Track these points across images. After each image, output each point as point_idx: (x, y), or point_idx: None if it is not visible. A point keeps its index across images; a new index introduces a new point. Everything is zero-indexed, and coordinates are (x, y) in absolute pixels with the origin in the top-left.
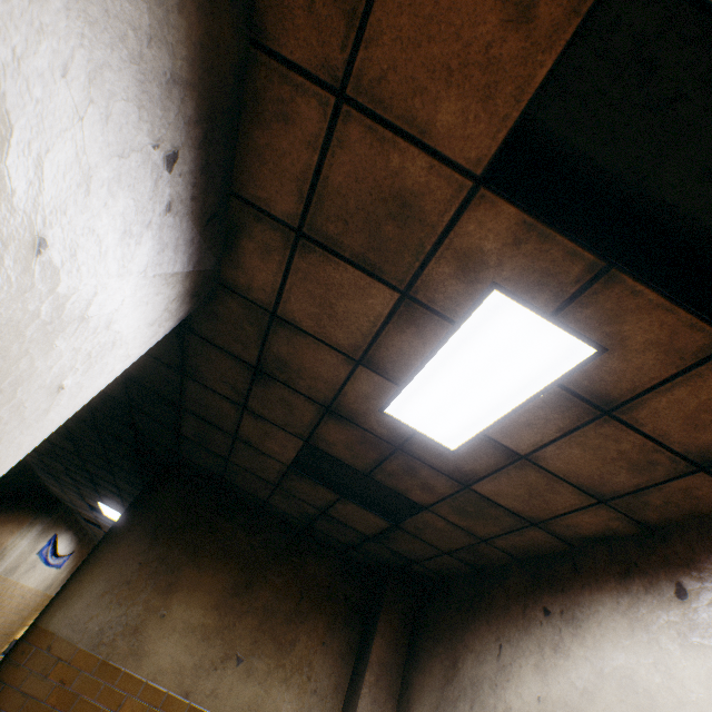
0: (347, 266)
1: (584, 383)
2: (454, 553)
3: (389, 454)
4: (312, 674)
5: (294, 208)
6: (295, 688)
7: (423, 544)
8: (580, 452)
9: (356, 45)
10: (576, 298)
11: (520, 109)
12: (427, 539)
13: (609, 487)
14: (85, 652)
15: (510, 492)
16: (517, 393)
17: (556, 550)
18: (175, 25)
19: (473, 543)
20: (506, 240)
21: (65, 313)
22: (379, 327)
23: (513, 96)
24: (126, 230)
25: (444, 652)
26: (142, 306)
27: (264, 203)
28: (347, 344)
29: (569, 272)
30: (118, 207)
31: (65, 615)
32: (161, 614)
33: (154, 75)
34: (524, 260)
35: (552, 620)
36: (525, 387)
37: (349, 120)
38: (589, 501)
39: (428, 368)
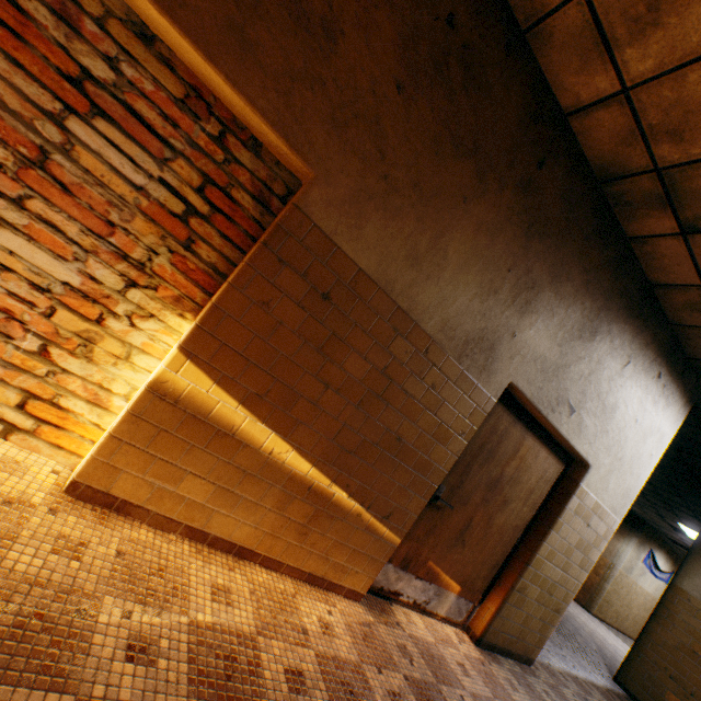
0: None
1: None
2: None
3: None
4: None
5: None
6: None
7: None
8: None
9: None
10: None
11: None
12: None
13: None
14: None
15: None
16: None
17: None
18: (647, 354)
19: None
20: None
21: (645, 433)
22: None
23: None
24: (653, 402)
25: None
26: (667, 418)
27: None
28: None
29: None
30: (648, 399)
31: (688, 583)
32: None
33: (646, 367)
34: None
35: None
36: None
37: None
38: None
39: None
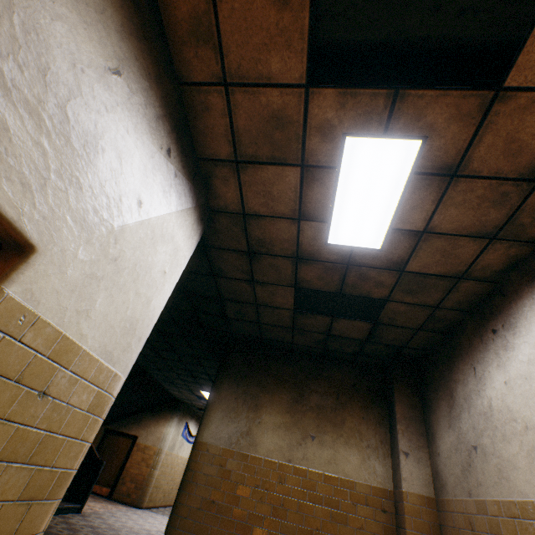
0: (267, 166)
1: (428, 164)
2: (423, 327)
3: (345, 271)
4: (362, 437)
5: (229, 151)
6: (354, 446)
7: (400, 330)
8: (455, 210)
9: (222, 59)
10: (391, 117)
11: (306, 42)
12: (400, 324)
13: (489, 226)
14: (225, 449)
15: (430, 261)
16: (394, 191)
17: (487, 291)
18: (151, 95)
19: (430, 313)
20: (336, 108)
21: (155, 233)
22: (299, 192)
23: (300, 39)
24: (164, 190)
25: (443, 393)
26: (182, 228)
27: (214, 156)
28: (288, 211)
29: (378, 105)
30: (158, 180)
31: (208, 433)
32: (258, 422)
33: (151, 119)
34: (352, 113)
35: (498, 334)
36: (396, 185)
37: (234, 93)
38: (483, 242)
39: (337, 203)
